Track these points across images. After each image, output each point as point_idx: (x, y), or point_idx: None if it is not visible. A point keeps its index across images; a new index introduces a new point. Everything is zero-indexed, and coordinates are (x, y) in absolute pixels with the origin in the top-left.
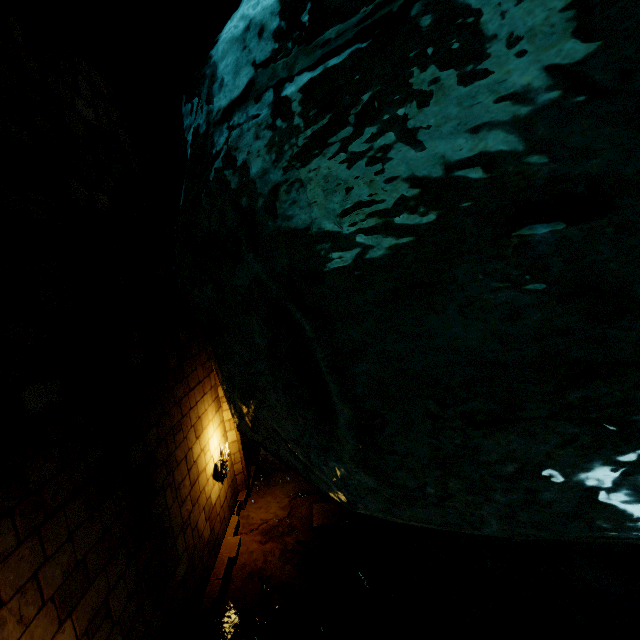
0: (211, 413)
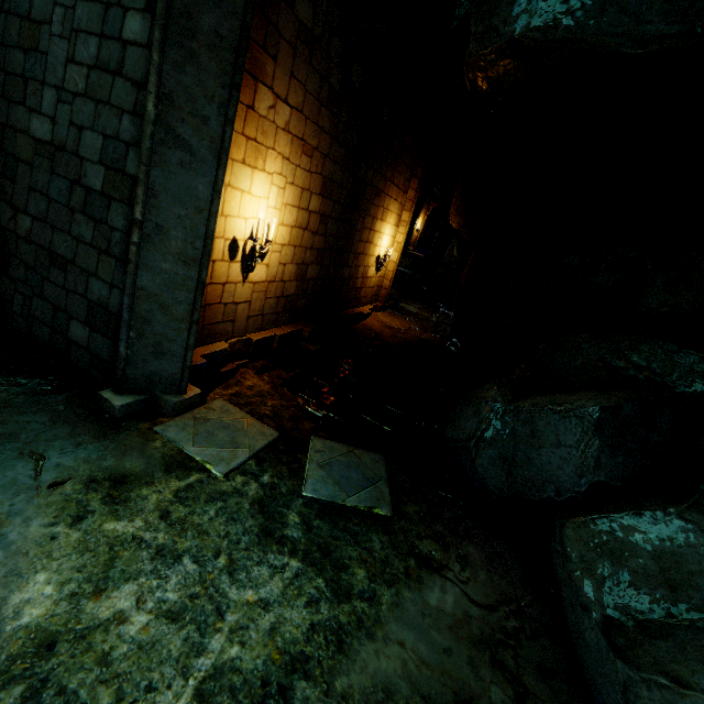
0: (393, 220)
